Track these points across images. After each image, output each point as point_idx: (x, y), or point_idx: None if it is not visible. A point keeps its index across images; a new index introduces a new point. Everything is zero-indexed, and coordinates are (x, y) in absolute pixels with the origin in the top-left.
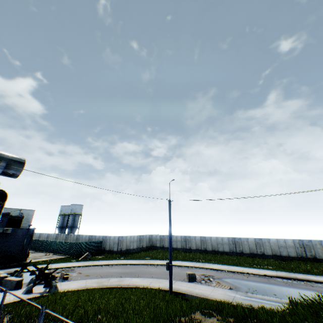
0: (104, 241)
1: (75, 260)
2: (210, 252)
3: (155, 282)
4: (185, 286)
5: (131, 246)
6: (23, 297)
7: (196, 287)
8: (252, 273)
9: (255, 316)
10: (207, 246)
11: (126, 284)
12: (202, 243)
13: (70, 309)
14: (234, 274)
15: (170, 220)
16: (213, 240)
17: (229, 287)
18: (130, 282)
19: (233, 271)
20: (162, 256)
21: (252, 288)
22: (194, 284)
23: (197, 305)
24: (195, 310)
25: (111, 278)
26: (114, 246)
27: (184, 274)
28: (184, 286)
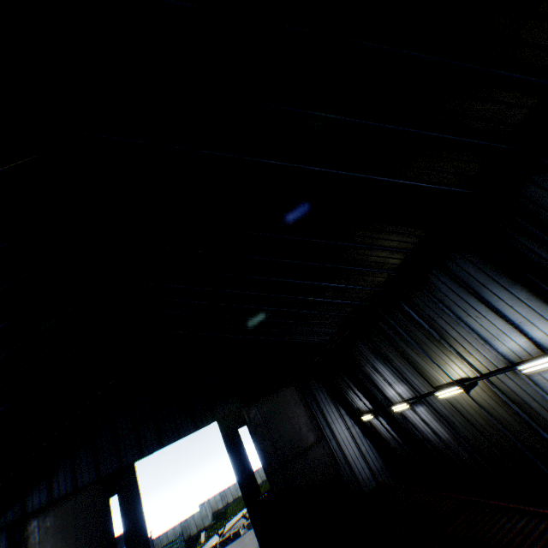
0: (186, 526)
1: (199, 544)
2: None
3: None
4: None
5: (210, 516)
6: None
7: None
8: None
9: None
10: None
11: None
12: None
13: None
14: None
15: None
16: None
17: None
18: None
19: None
20: None
21: None
22: None
23: None
24: None
25: None
26: (205, 519)
27: None
28: None
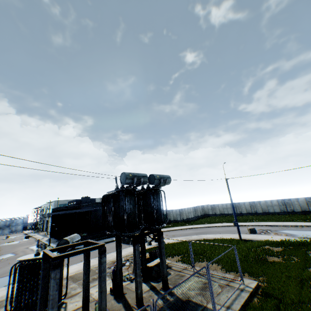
0: (168, 214)
1: None
2: (260, 214)
3: (225, 236)
4: (250, 236)
5: (190, 216)
6: (149, 246)
7: (258, 236)
8: (304, 226)
9: (307, 243)
10: (256, 209)
11: (206, 238)
12: (252, 207)
13: (184, 249)
14: (288, 228)
15: (229, 193)
16: (262, 204)
17: (285, 235)
18: (207, 237)
19: (286, 225)
20: (219, 220)
21: (305, 234)
22: (256, 235)
23: (264, 242)
24: (264, 244)
25: (192, 236)
26: (177, 216)
27: (244, 230)
28: (249, 236)
